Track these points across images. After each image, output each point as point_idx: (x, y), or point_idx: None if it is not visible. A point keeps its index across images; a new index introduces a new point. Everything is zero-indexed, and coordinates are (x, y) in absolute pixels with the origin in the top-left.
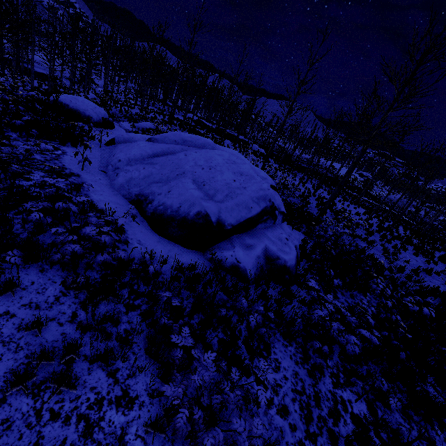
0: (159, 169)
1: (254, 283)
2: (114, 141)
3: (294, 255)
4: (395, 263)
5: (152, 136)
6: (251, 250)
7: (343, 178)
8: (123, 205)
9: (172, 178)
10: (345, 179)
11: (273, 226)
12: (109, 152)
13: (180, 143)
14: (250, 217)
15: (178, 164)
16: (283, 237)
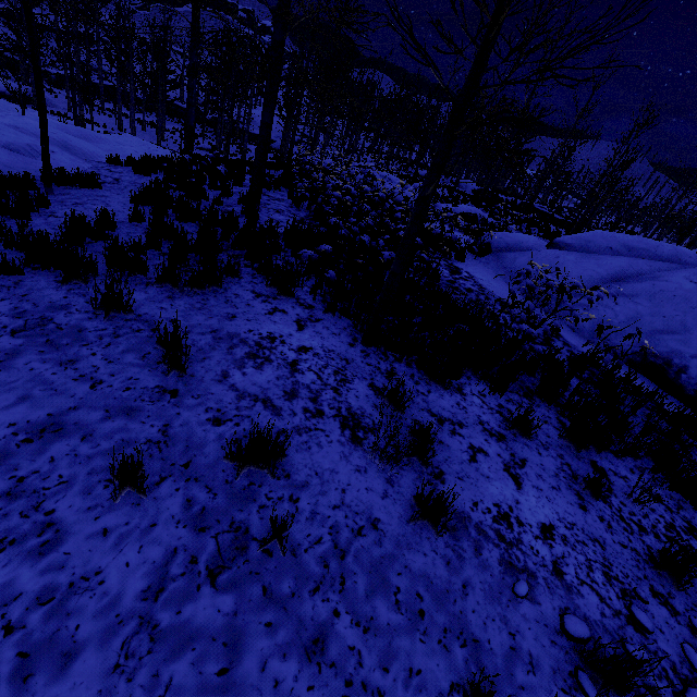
0: (650, 307)
1: None
2: (489, 248)
3: None
4: None
5: (558, 239)
6: None
7: None
8: (627, 370)
9: (695, 325)
10: None
11: None
12: (499, 267)
13: (622, 253)
14: None
15: (691, 300)
16: None
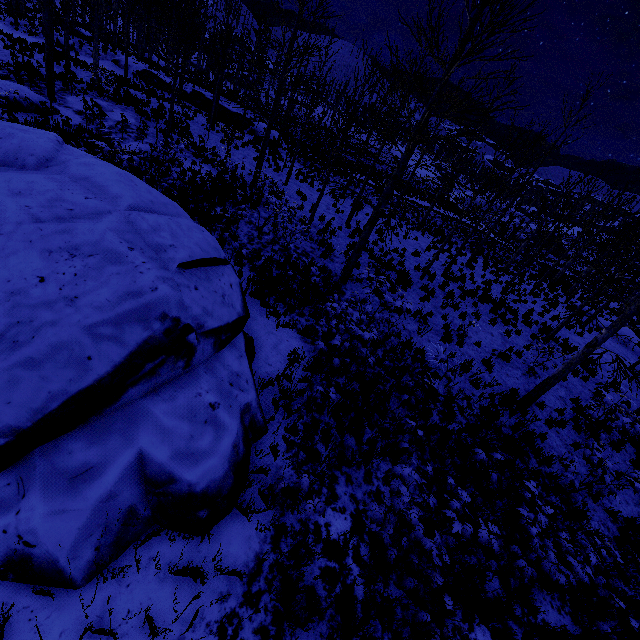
0: None
1: (96, 575)
2: None
3: (224, 451)
4: (459, 355)
5: None
6: (82, 487)
7: (378, 208)
8: None
9: None
10: (380, 210)
11: (183, 376)
12: None
13: None
14: (86, 387)
15: None
16: (202, 404)
